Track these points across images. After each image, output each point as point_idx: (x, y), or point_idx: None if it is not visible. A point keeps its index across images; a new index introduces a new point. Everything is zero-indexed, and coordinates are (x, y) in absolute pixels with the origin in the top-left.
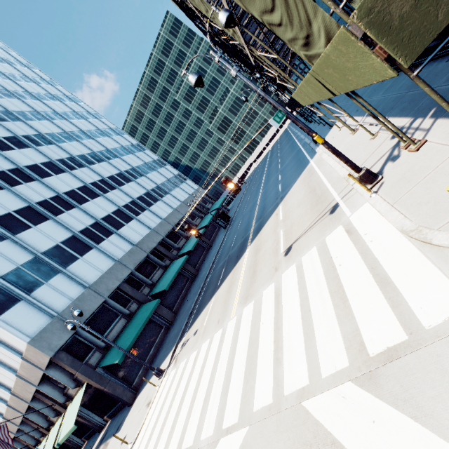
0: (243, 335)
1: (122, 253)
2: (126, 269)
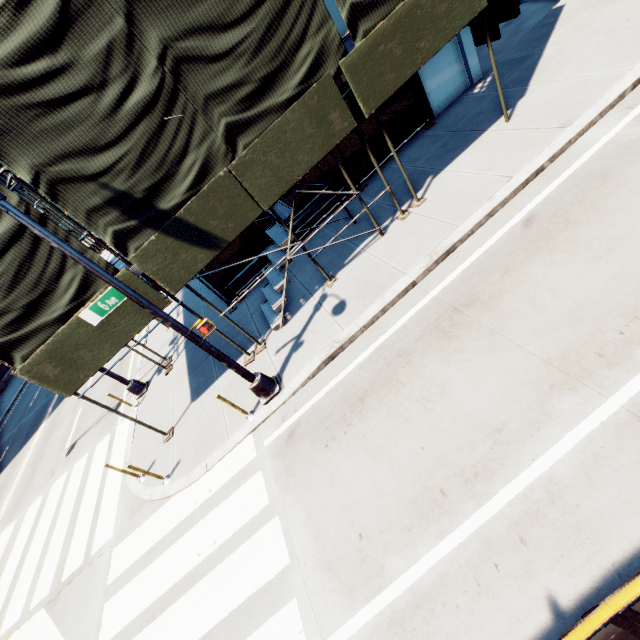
0: None
1: None
2: None
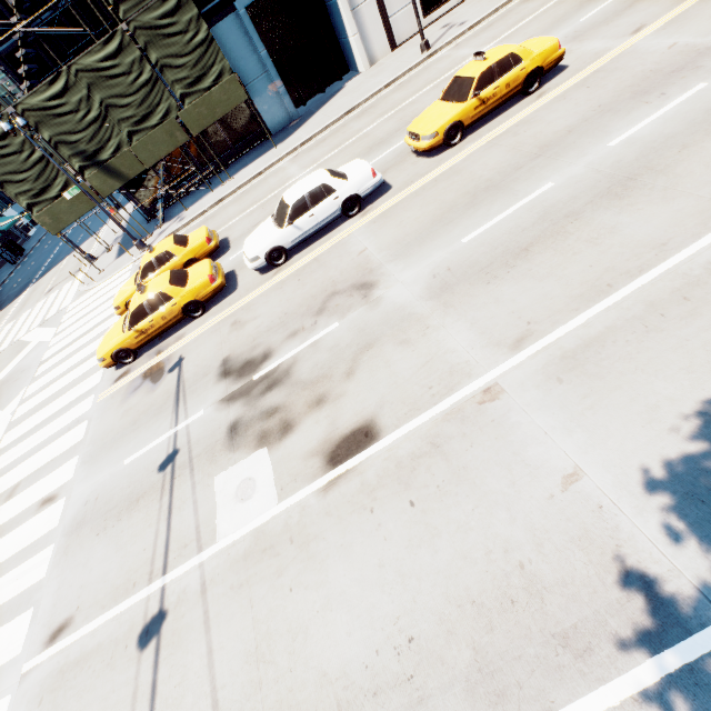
0: (2, 336)
1: None
2: None
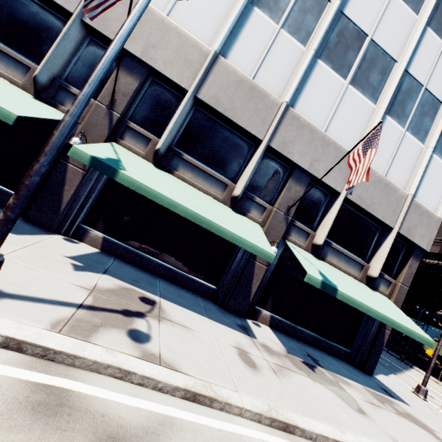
0: None
1: None
2: None
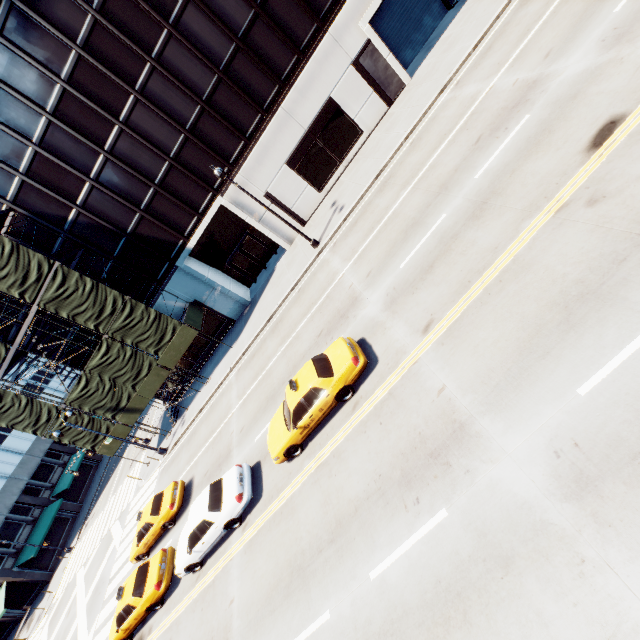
0: (108, 512)
1: (12, 467)
2: (21, 482)
